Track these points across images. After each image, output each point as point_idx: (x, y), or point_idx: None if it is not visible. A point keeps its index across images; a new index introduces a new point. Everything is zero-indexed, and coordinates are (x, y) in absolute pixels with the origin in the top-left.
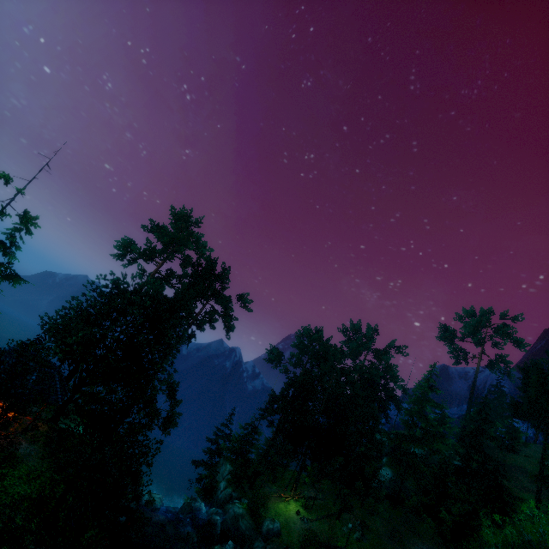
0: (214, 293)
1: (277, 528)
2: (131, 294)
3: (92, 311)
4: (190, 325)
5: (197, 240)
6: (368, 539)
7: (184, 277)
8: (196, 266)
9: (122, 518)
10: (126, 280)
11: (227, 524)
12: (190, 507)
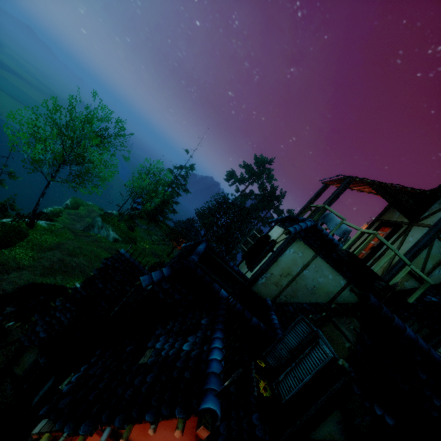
0: (272, 207)
1: None
2: (230, 203)
3: (213, 209)
4: (258, 223)
5: (269, 173)
6: None
7: (257, 195)
8: (264, 190)
9: None
10: (228, 197)
11: None
12: None
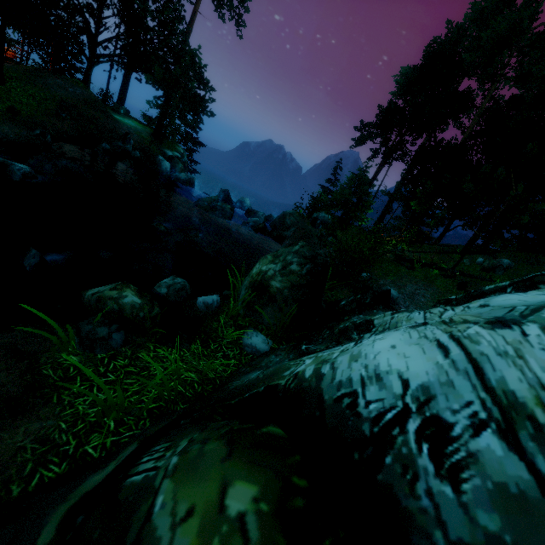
0: None
1: (323, 218)
2: None
3: None
4: None
5: None
6: (509, 274)
7: None
8: None
9: (104, 145)
10: None
11: (274, 222)
12: (224, 192)
